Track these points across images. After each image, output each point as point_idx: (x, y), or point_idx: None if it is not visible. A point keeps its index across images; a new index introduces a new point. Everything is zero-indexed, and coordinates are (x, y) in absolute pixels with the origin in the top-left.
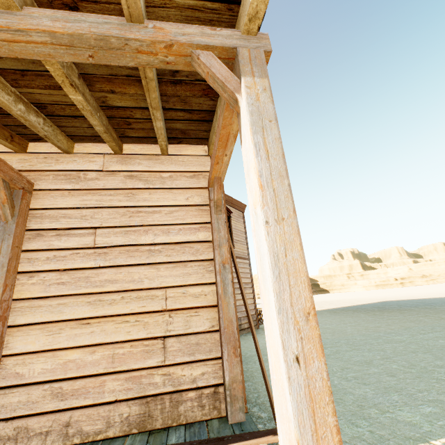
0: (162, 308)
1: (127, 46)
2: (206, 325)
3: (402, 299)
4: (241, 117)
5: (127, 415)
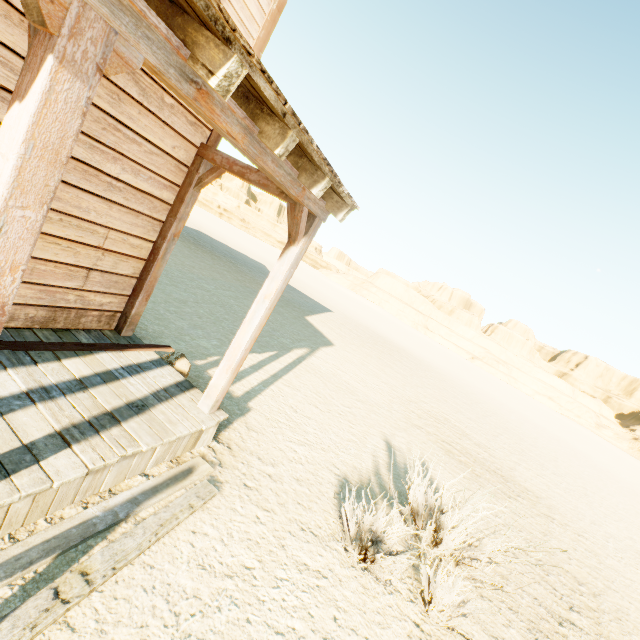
0: (99, 245)
1: (286, 189)
2: (130, 271)
3: (216, 239)
4: (290, 250)
5: (33, 316)
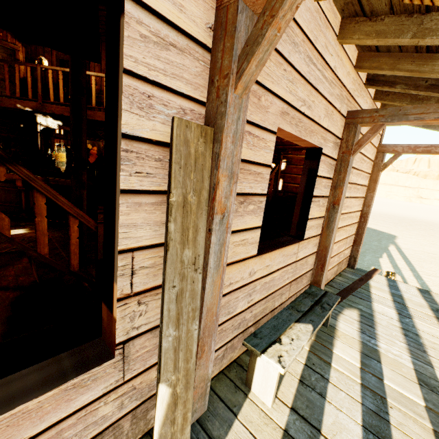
0: (351, 223)
1: None
2: (354, 231)
3: None
4: None
5: (335, 271)
